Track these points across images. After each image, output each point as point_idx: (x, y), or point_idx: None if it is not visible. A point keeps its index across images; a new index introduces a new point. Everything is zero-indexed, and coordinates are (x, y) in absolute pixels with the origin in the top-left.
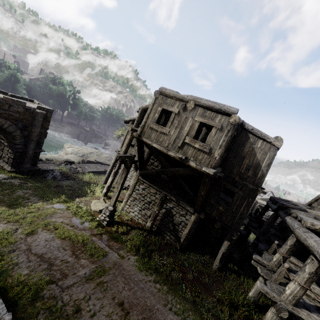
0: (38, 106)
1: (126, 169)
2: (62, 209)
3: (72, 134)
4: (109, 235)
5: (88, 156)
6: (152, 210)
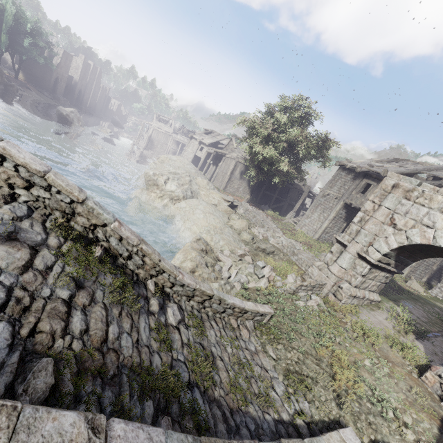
0: None
1: None
2: None
3: None
4: None
5: (193, 190)
6: (430, 269)
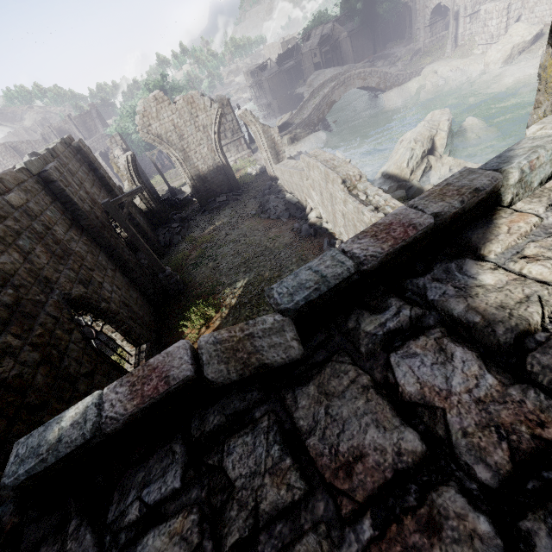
0: None
1: None
2: None
3: None
4: None
5: None
6: None
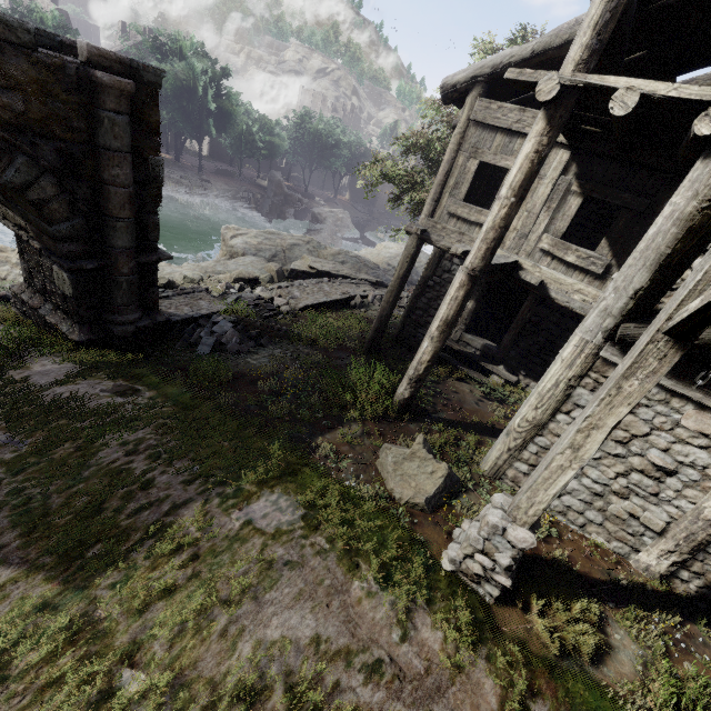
0: (93, 48)
1: (668, 347)
2: (291, 531)
3: (231, 200)
4: (561, 703)
5: (288, 256)
6: (679, 507)
